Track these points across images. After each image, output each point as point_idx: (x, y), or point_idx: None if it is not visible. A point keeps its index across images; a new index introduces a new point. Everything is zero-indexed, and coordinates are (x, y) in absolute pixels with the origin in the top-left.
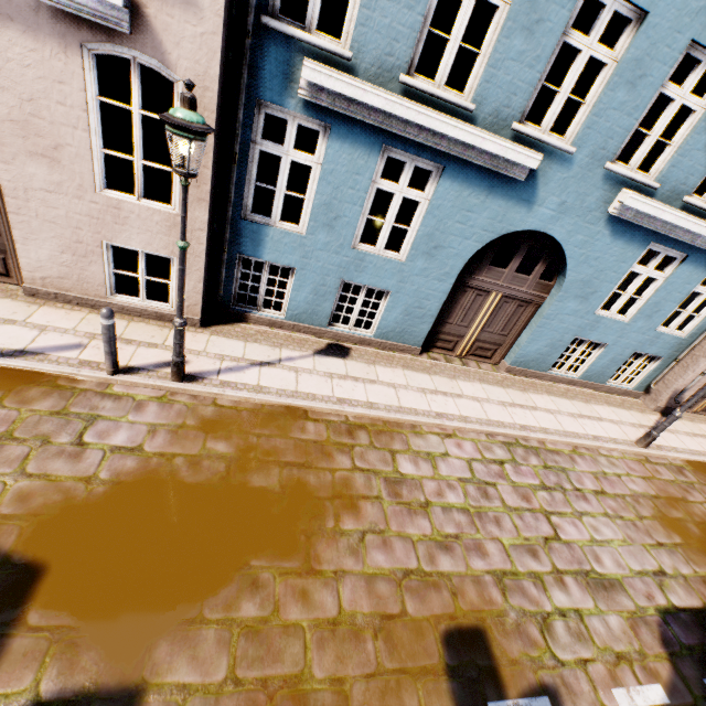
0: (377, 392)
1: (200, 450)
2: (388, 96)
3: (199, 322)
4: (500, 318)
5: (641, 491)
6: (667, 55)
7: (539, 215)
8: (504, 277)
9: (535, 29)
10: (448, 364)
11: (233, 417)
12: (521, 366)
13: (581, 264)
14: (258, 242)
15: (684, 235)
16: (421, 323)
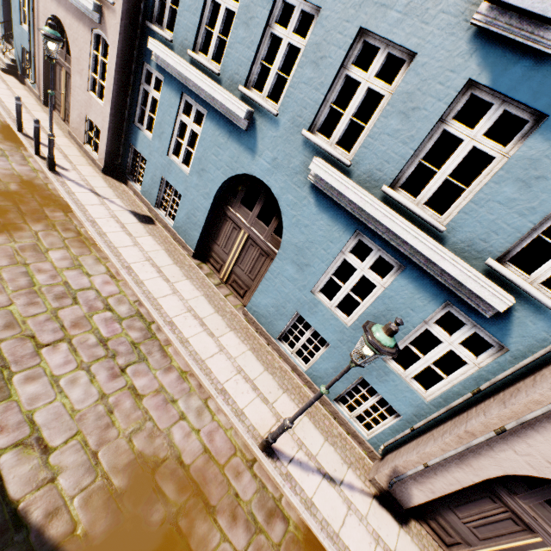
0: (121, 237)
1: (6, 181)
2: (176, 59)
3: (102, 169)
4: (249, 259)
5: (177, 443)
6: (342, 40)
7: (260, 165)
8: (250, 219)
9: (250, 23)
10: (203, 275)
11: (41, 189)
12: (255, 317)
13: (295, 226)
14: (137, 138)
15: (387, 232)
16: (195, 230)
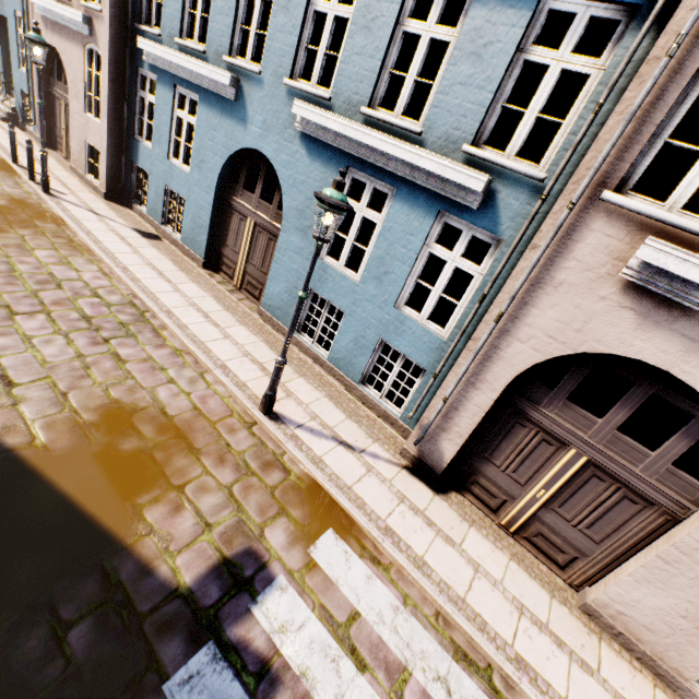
0: (119, 246)
1: None
2: (163, 49)
3: (105, 195)
4: (259, 250)
5: (162, 399)
6: None
7: (253, 134)
8: (254, 202)
9: None
10: (214, 282)
11: (34, 206)
12: (271, 313)
13: (293, 188)
14: (138, 153)
15: (373, 155)
16: (202, 234)
